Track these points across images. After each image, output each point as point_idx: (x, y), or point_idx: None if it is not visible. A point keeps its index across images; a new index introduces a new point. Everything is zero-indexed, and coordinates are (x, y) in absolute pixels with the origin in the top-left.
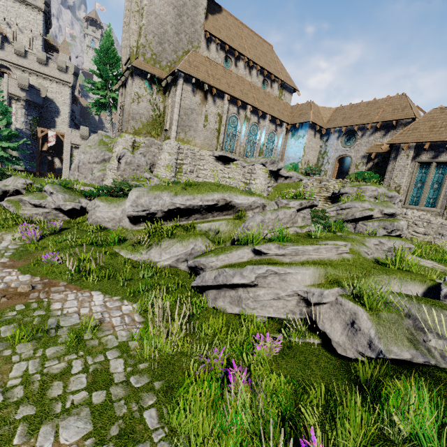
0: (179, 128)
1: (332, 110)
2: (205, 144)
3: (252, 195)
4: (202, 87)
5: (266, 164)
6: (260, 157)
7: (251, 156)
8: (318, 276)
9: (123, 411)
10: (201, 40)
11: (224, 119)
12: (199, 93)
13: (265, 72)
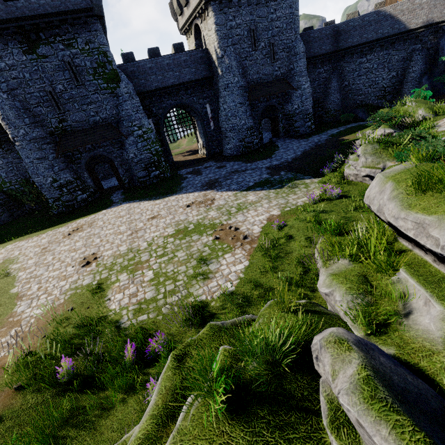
0: None
1: None
2: None
3: None
4: None
5: None
6: None
7: None
8: None
9: (151, 306)
10: None
11: None
12: None
13: None
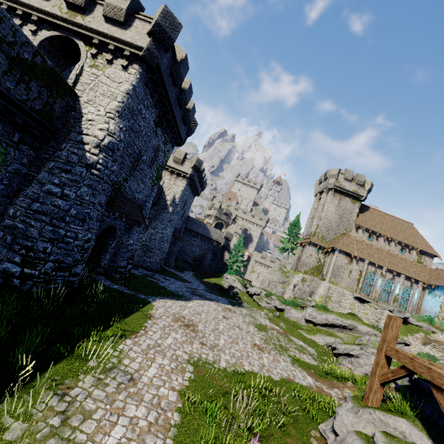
0: (331, 275)
1: None
2: (348, 286)
3: (369, 327)
4: (349, 255)
5: (393, 311)
6: (394, 303)
7: (385, 301)
8: None
9: (318, 360)
10: (352, 228)
11: (363, 274)
12: (347, 258)
13: (402, 244)
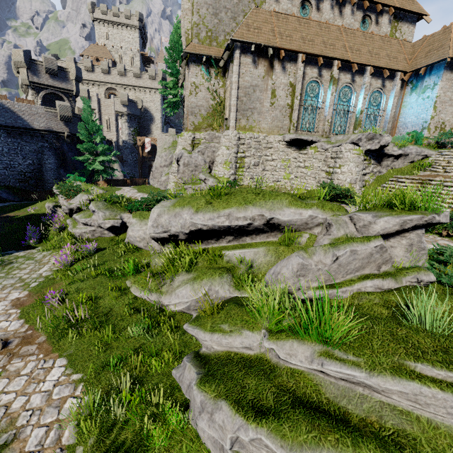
0: (238, 113)
1: None
2: (274, 127)
3: (308, 207)
4: (265, 54)
5: (359, 142)
6: (355, 131)
7: (341, 132)
8: None
9: None
10: None
11: (298, 89)
12: (262, 63)
13: (366, 3)
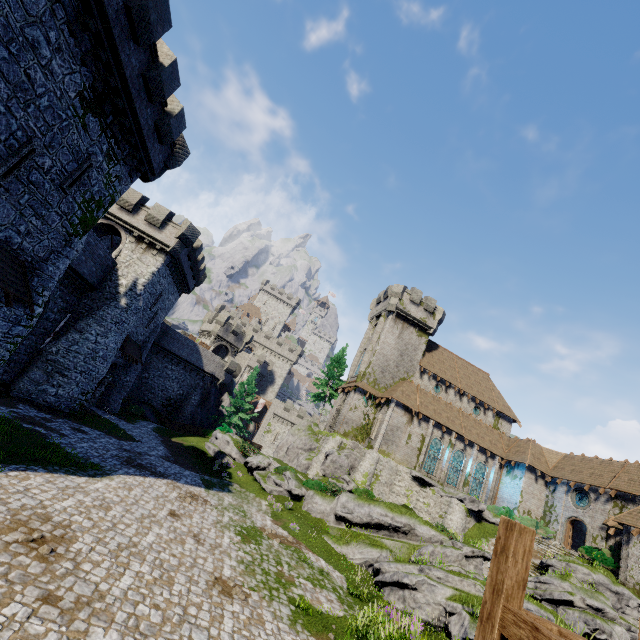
0: (383, 440)
1: (560, 455)
2: (404, 459)
3: (433, 529)
4: (410, 411)
5: (464, 500)
6: (464, 487)
7: (453, 484)
8: (455, 595)
9: (347, 602)
10: (416, 371)
11: (427, 441)
12: (406, 415)
13: (477, 400)
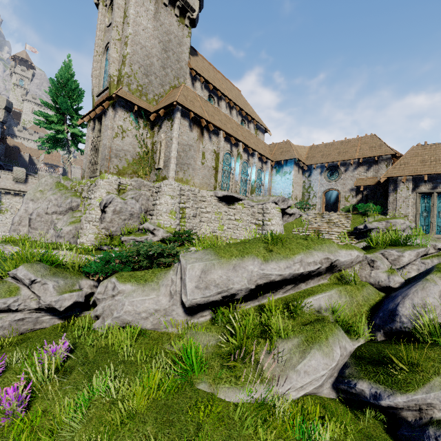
0: (177, 166)
1: (307, 148)
2: (204, 183)
3: (352, 248)
4: (198, 122)
5: (278, 202)
6: (253, 194)
7: (244, 194)
8: None
9: None
10: (186, 77)
11: (221, 156)
12: (196, 129)
13: (244, 113)
